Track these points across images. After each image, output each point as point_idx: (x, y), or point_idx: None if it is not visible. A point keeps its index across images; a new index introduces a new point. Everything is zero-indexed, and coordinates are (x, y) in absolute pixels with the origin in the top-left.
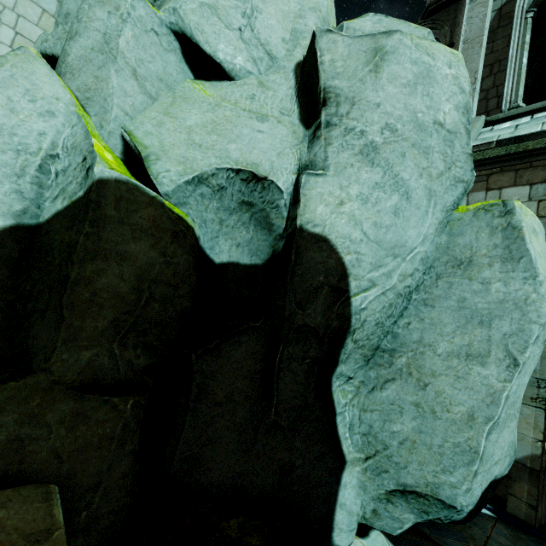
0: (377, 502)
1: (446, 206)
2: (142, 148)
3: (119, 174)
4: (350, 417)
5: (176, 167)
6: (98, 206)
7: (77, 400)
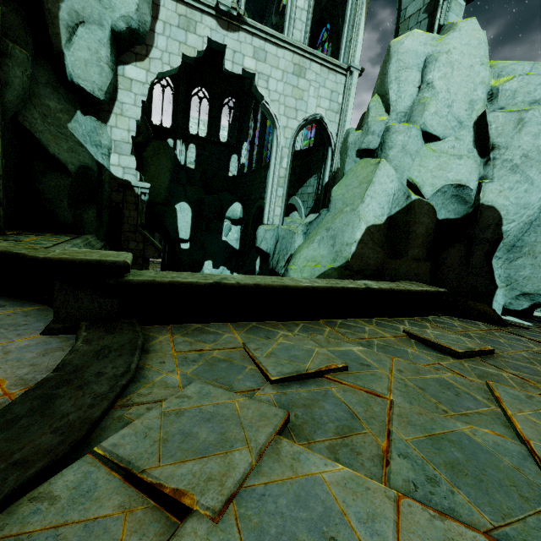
0: (511, 300)
1: None
2: (417, 183)
3: (417, 197)
4: (499, 272)
5: (430, 188)
6: (414, 209)
7: (417, 262)
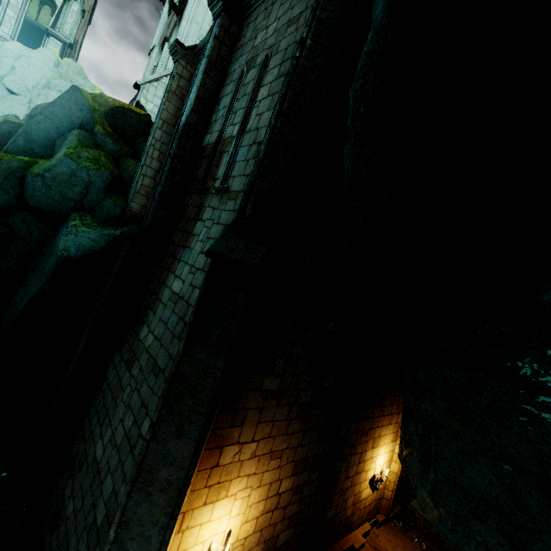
0: None
1: None
2: None
3: None
4: None
5: (1, 113)
6: None
7: None
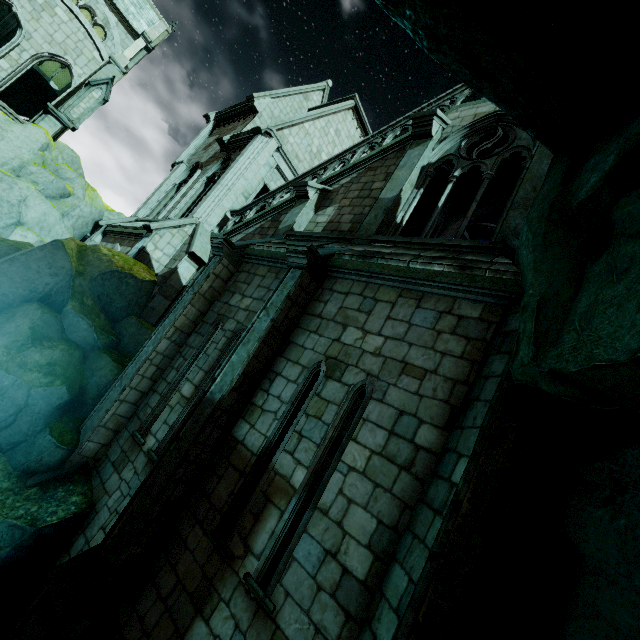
0: None
1: (7, 223)
2: None
3: None
4: None
5: None
6: None
7: None
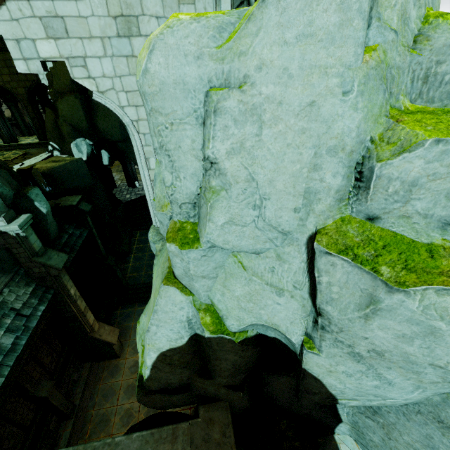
0: (357, 440)
1: (441, 392)
2: (219, 311)
3: (214, 335)
4: (347, 410)
5: (236, 322)
6: (211, 346)
7: (226, 389)
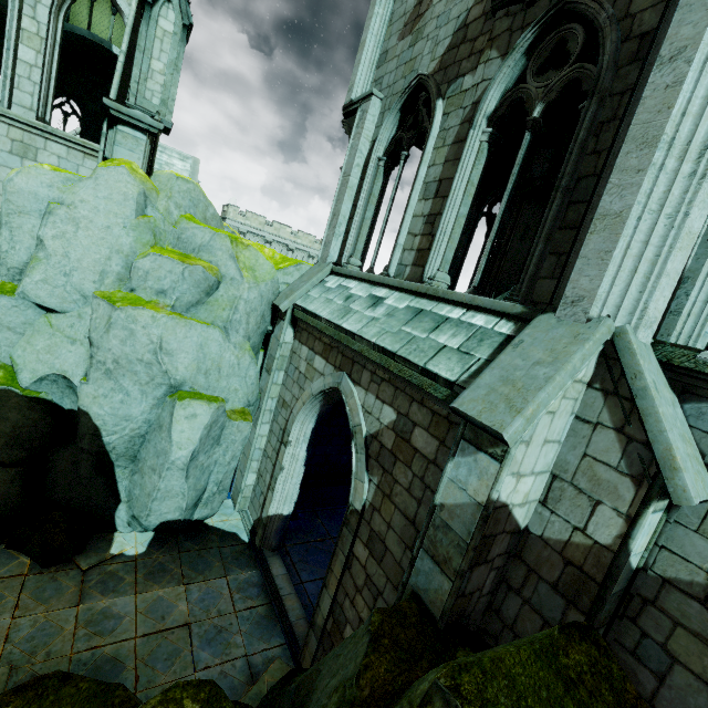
0: (131, 519)
1: (156, 396)
2: (16, 366)
3: (1, 386)
4: (126, 484)
5: (29, 375)
6: None
7: None
